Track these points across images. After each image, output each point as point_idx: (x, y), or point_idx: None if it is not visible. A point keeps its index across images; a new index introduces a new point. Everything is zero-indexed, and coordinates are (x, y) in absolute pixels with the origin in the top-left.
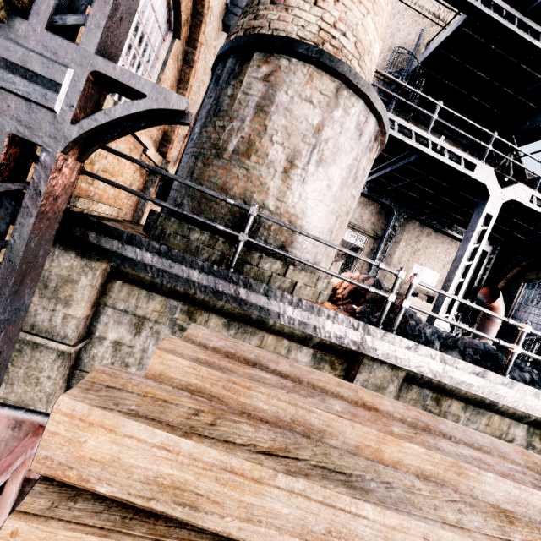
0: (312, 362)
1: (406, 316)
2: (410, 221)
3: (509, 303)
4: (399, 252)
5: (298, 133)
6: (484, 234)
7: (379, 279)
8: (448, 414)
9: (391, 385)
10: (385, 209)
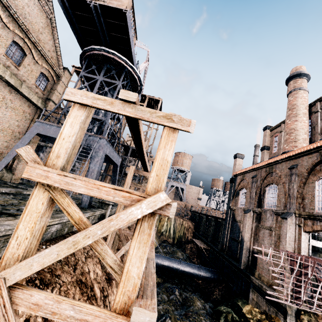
0: None
1: None
2: None
3: None
4: None
5: None
6: None
7: None
8: None
9: None
10: None
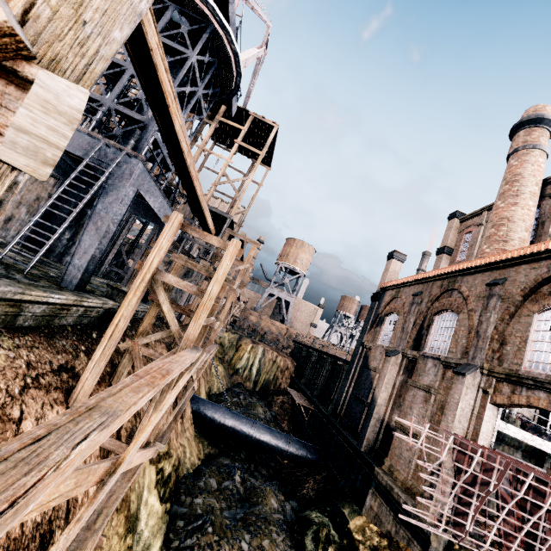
0: (522, 458)
1: (550, 438)
2: None
3: None
4: None
5: None
6: None
7: None
8: None
9: None
10: None
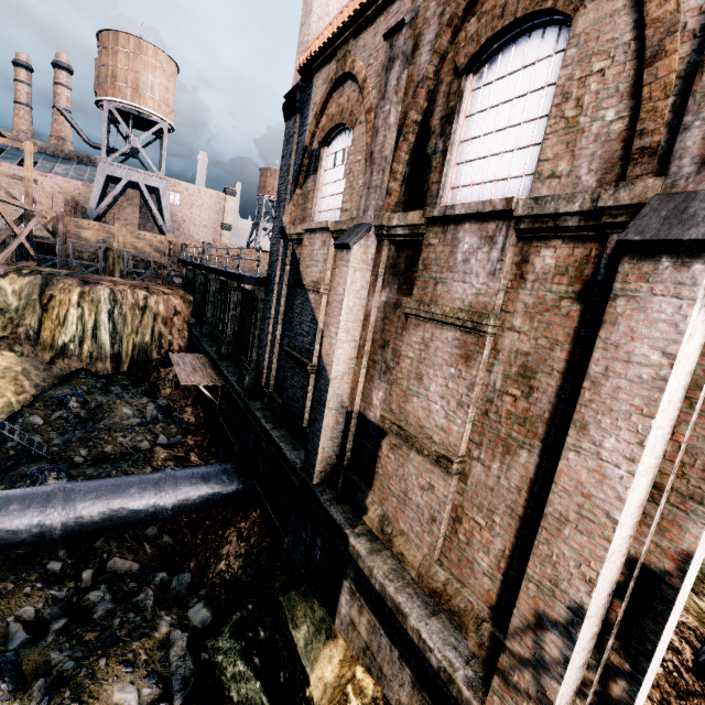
0: None
1: None
2: None
3: None
4: None
5: None
6: None
7: None
8: None
9: None
10: None
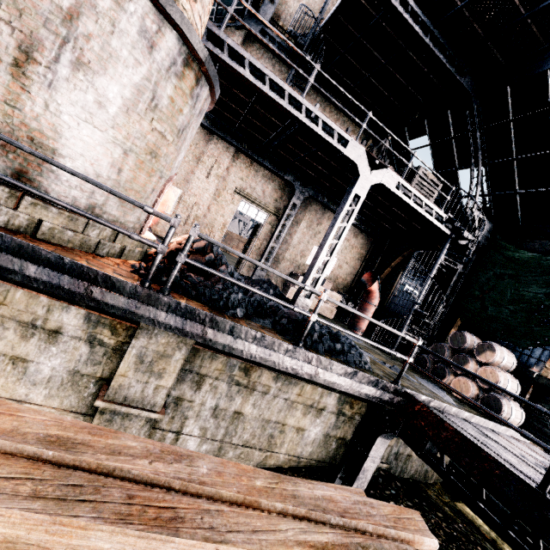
0: (85, 325)
1: (219, 281)
2: (313, 202)
3: (389, 289)
4: (300, 232)
5: (37, 14)
6: (352, 214)
7: (278, 258)
8: (258, 385)
9: (178, 352)
10: (288, 186)
